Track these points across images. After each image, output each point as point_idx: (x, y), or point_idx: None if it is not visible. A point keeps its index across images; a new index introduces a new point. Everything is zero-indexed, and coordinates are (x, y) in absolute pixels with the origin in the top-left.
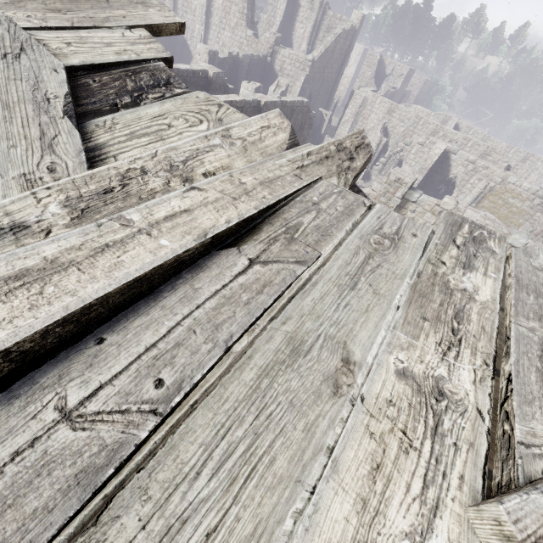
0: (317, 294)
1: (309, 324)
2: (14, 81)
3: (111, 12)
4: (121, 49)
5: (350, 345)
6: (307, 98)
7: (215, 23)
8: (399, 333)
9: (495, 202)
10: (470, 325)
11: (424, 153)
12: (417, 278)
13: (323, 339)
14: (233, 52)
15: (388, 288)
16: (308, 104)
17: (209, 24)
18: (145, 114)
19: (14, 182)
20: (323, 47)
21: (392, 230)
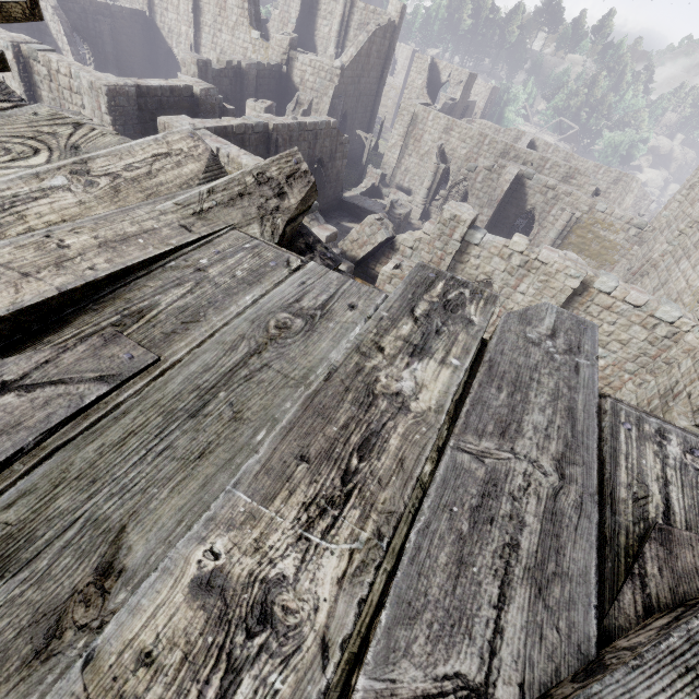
0: (114, 436)
1: (62, 501)
2: None
3: None
4: None
5: (129, 534)
6: (341, 118)
7: (208, 23)
8: (238, 493)
9: (583, 236)
10: (379, 459)
11: (493, 181)
12: (323, 382)
13: (76, 530)
14: (233, 60)
15: (261, 407)
16: (343, 126)
17: (200, 24)
18: None
19: None
20: (354, 50)
21: (316, 301)
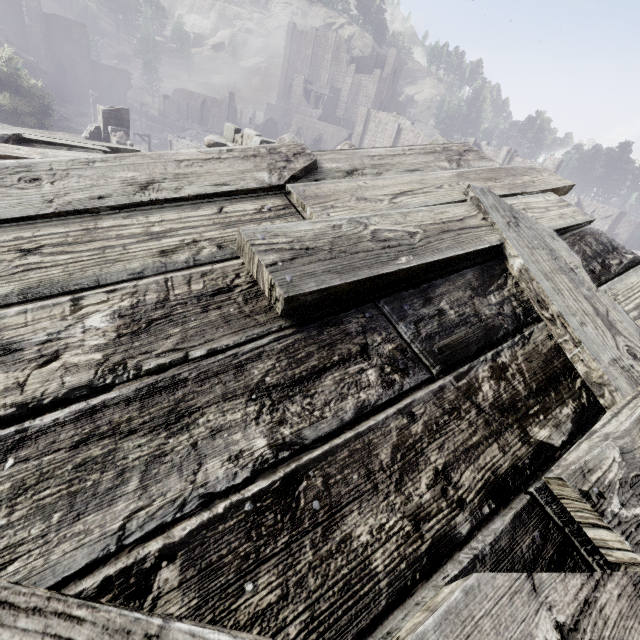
0: None
1: None
2: (535, 250)
3: (521, 178)
4: (559, 213)
5: None
6: None
7: None
8: None
9: None
10: None
11: None
12: None
13: None
14: None
15: None
16: None
17: None
18: (631, 284)
19: (615, 370)
20: None
21: None
